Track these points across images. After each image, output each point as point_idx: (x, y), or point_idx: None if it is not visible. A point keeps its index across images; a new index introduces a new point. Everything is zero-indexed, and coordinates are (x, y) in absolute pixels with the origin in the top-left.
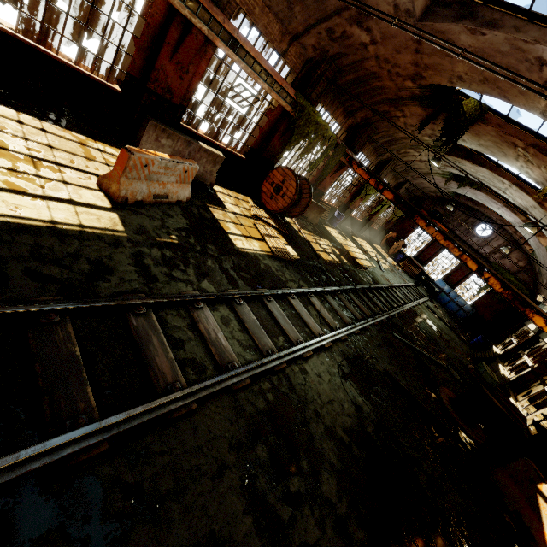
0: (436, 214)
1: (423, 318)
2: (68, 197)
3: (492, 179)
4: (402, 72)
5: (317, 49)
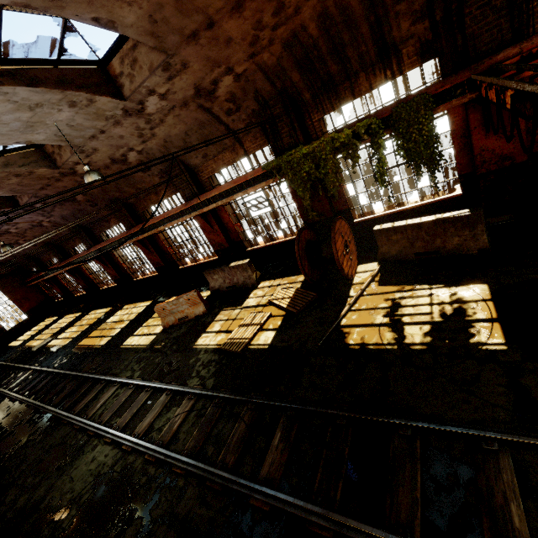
0: None
1: None
2: (151, 332)
3: None
4: (268, 9)
5: (251, 121)
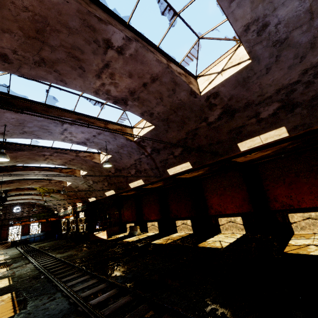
0: (21, 219)
1: (42, 246)
2: None
3: (15, 197)
4: None
5: None
